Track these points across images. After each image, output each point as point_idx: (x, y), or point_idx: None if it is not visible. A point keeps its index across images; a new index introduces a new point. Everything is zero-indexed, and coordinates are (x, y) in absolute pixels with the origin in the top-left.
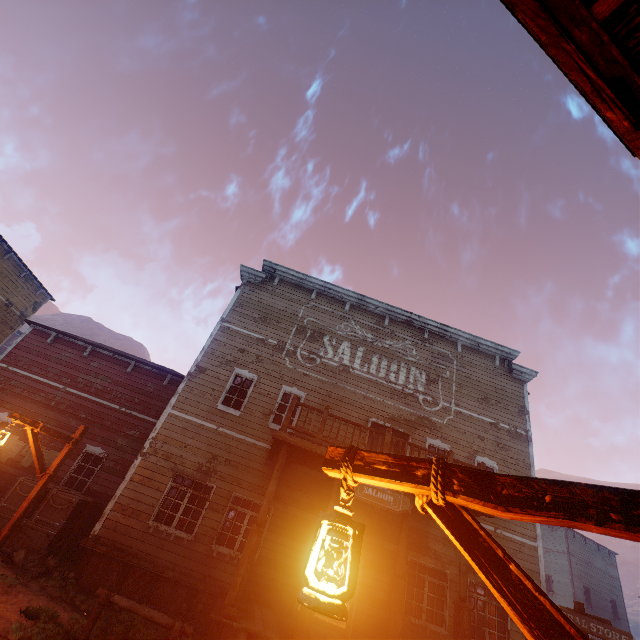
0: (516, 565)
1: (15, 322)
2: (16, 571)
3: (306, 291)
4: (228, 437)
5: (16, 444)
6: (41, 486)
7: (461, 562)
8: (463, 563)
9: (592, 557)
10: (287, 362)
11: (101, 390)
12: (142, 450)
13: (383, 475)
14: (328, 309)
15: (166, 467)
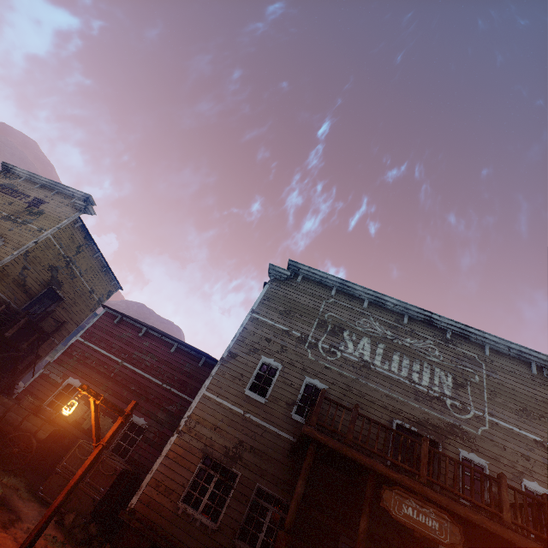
0: None
1: (94, 305)
2: (64, 534)
3: (326, 288)
4: (253, 423)
5: (81, 408)
6: (95, 455)
7: None
8: None
9: None
10: (309, 354)
11: (149, 366)
12: (178, 427)
13: None
14: (347, 305)
15: (197, 447)
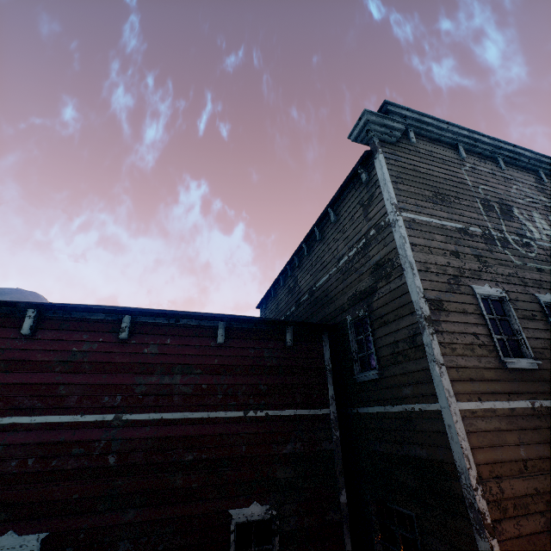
0: None
1: None
2: None
3: (449, 148)
4: None
5: None
6: None
7: None
8: None
9: None
10: (511, 257)
11: (192, 394)
12: (483, 521)
13: None
14: (487, 170)
15: (537, 531)
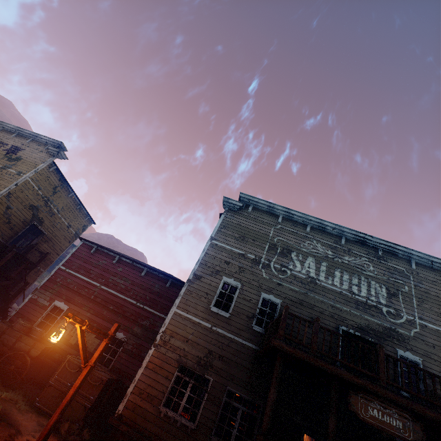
0: None
1: (72, 238)
2: (61, 440)
3: (273, 216)
4: (220, 335)
5: (67, 326)
6: (84, 376)
7: None
8: None
9: None
10: (263, 273)
11: (124, 288)
12: (154, 341)
13: None
14: (292, 230)
15: (173, 358)
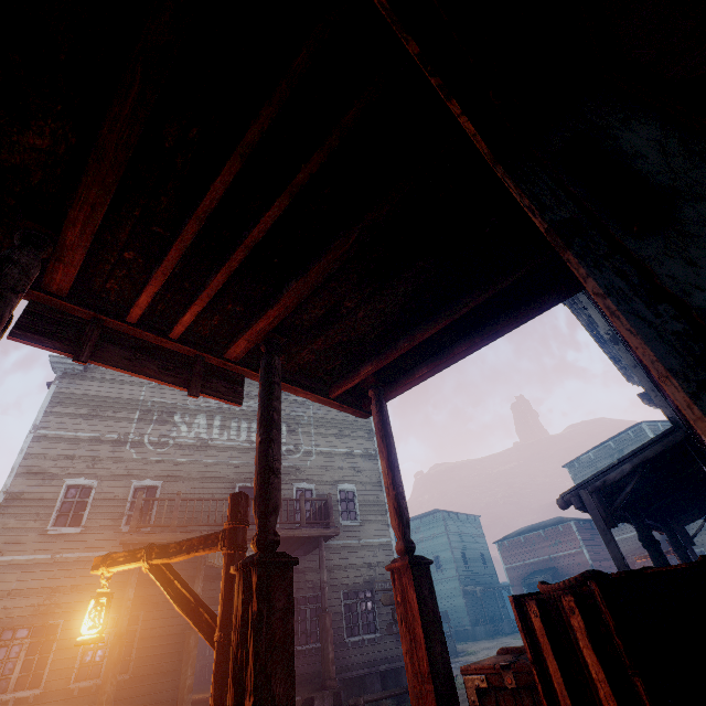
0: (178, 580)
1: None
2: None
3: None
4: (70, 561)
5: None
6: None
7: (321, 581)
8: (322, 581)
9: (464, 526)
10: (134, 454)
11: None
12: None
13: (122, 563)
14: None
15: None
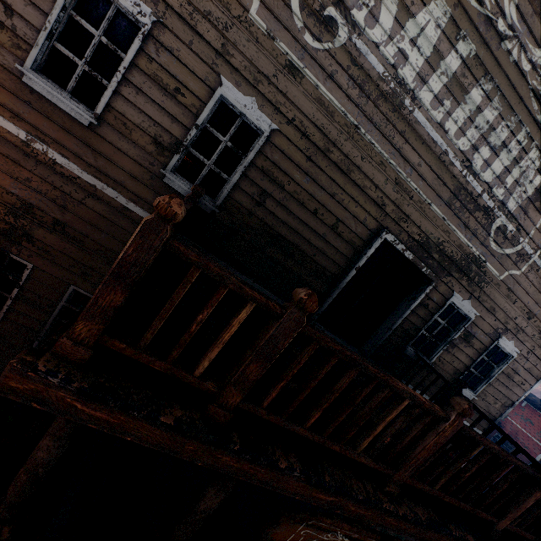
0: None
1: None
2: None
3: None
4: (59, 172)
5: None
6: None
7: None
8: None
9: None
10: (254, 2)
11: None
12: None
13: None
14: None
15: None
